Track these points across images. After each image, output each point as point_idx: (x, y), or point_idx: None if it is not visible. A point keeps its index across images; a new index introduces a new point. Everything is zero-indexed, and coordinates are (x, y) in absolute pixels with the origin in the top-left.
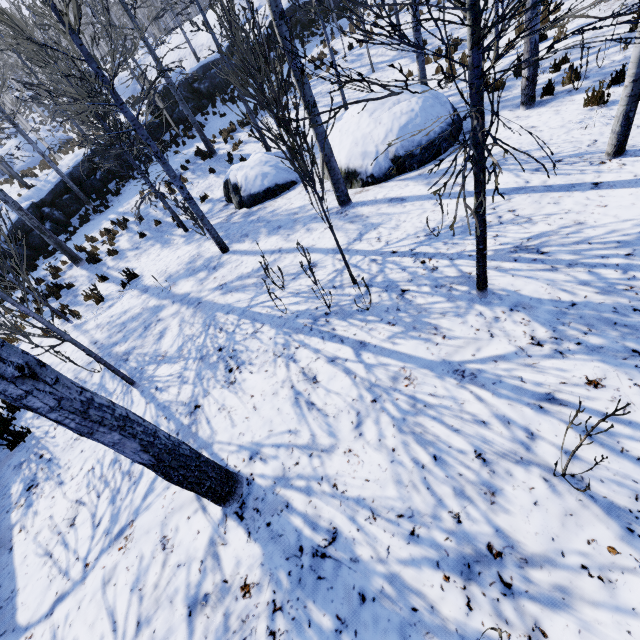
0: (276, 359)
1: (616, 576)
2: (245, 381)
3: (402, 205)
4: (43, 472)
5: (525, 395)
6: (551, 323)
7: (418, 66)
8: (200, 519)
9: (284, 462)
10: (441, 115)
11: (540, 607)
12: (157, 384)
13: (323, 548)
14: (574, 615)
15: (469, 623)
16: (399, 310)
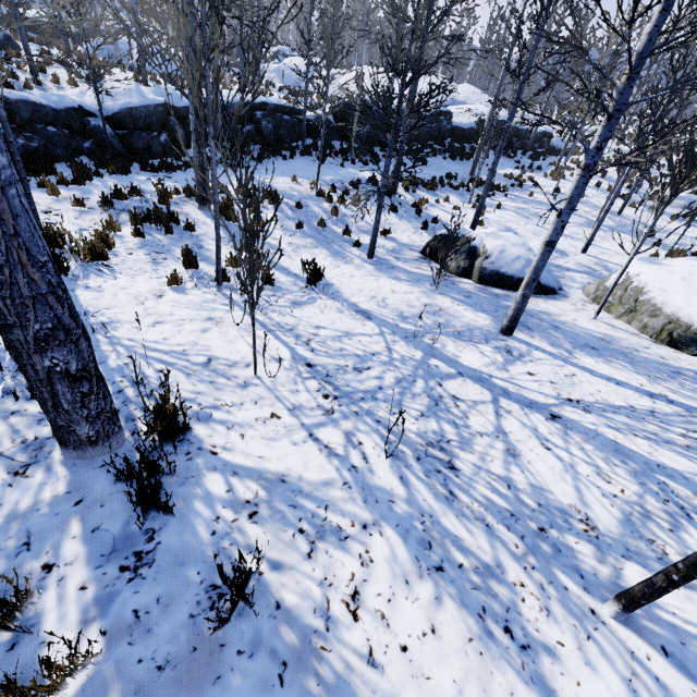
0: None
1: None
2: None
3: None
4: None
5: None
6: None
7: None
8: None
9: None
10: None
11: None
12: None
13: None
14: None
15: None
16: None
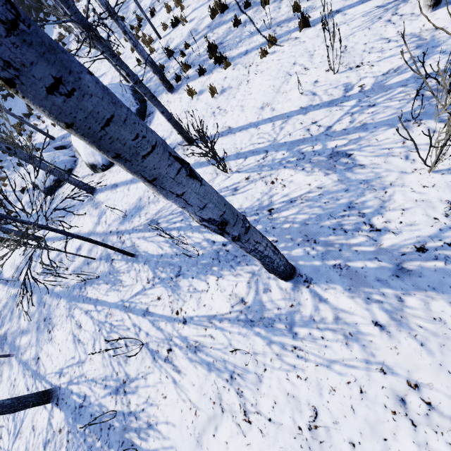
0: (67, 319)
1: (148, 376)
2: (56, 336)
3: (116, 191)
4: None
5: (141, 311)
6: (154, 269)
7: (111, 64)
8: (44, 412)
9: (70, 373)
10: None
11: (131, 395)
12: (21, 351)
13: (82, 404)
14: (137, 393)
15: (115, 409)
16: (110, 274)
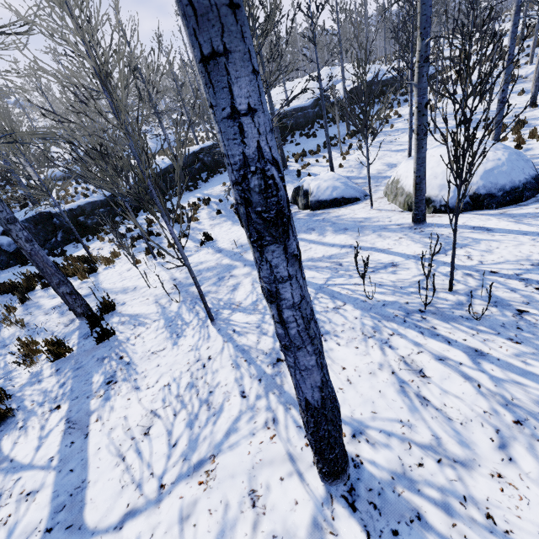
0: (366, 339)
1: None
2: (332, 350)
3: (489, 234)
4: (122, 372)
5: None
6: None
7: (494, 130)
8: (296, 486)
9: (401, 456)
10: (525, 169)
11: None
12: (234, 327)
13: None
14: None
15: None
16: (521, 329)
